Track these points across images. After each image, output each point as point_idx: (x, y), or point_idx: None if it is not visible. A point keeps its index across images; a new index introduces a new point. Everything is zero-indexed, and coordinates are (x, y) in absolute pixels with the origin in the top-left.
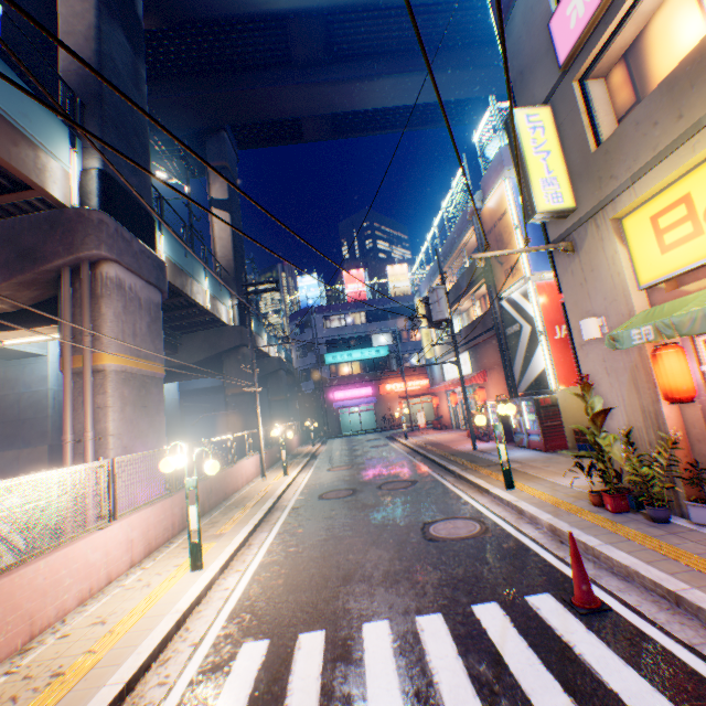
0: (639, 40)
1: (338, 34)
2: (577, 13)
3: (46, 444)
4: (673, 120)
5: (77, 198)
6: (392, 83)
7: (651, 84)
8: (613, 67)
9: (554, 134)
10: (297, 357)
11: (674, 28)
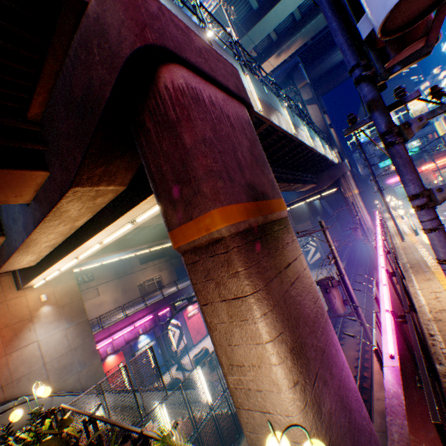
0: None
1: None
2: None
3: (308, 221)
4: None
5: (337, 161)
6: None
7: None
8: None
9: None
10: (360, 170)
11: None
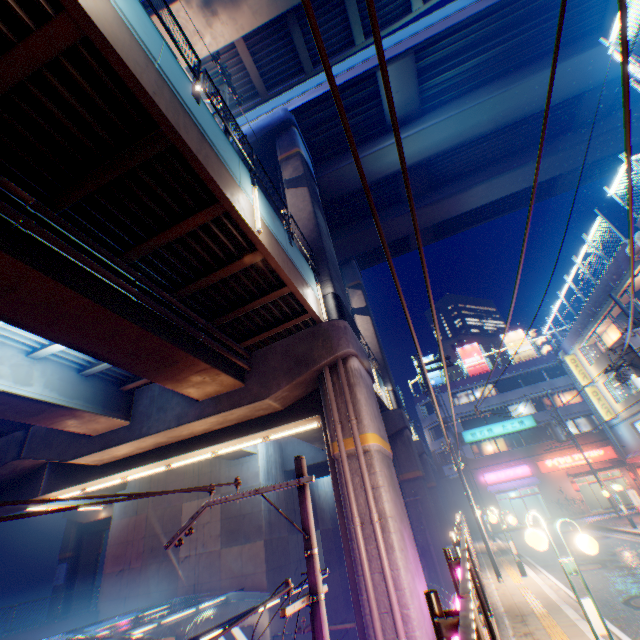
0: None
1: (434, 171)
2: None
3: (261, 538)
4: None
5: (325, 314)
6: (484, 186)
7: None
8: None
9: None
10: (430, 439)
11: None
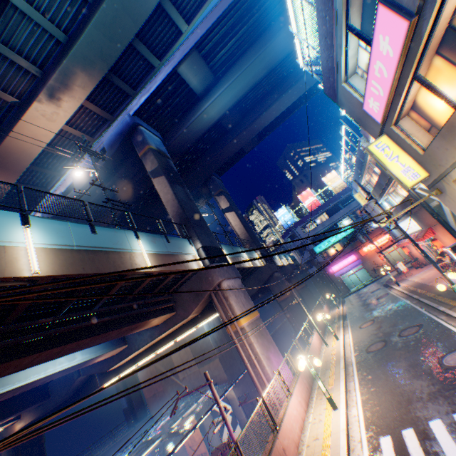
0: (414, 105)
1: (241, 105)
2: (375, 108)
3: (216, 357)
4: (454, 149)
5: (201, 263)
6: (277, 104)
7: (433, 121)
8: (408, 113)
9: (394, 145)
10: (297, 257)
11: (429, 103)
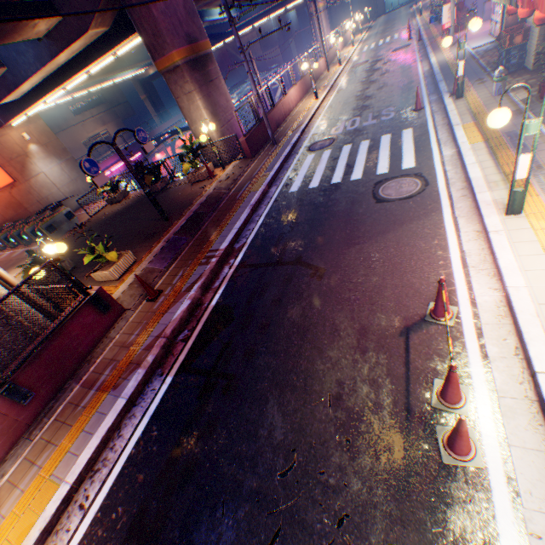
0: None
1: None
2: None
3: (277, 47)
4: None
5: None
6: None
7: None
8: None
9: None
10: None
11: None
